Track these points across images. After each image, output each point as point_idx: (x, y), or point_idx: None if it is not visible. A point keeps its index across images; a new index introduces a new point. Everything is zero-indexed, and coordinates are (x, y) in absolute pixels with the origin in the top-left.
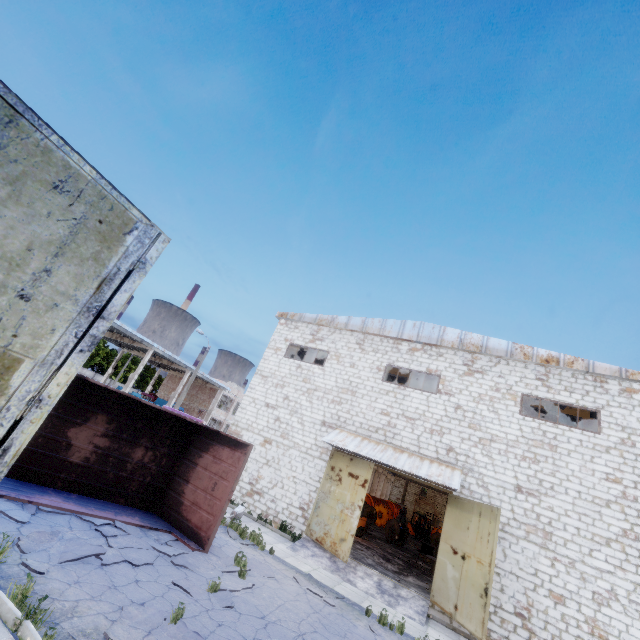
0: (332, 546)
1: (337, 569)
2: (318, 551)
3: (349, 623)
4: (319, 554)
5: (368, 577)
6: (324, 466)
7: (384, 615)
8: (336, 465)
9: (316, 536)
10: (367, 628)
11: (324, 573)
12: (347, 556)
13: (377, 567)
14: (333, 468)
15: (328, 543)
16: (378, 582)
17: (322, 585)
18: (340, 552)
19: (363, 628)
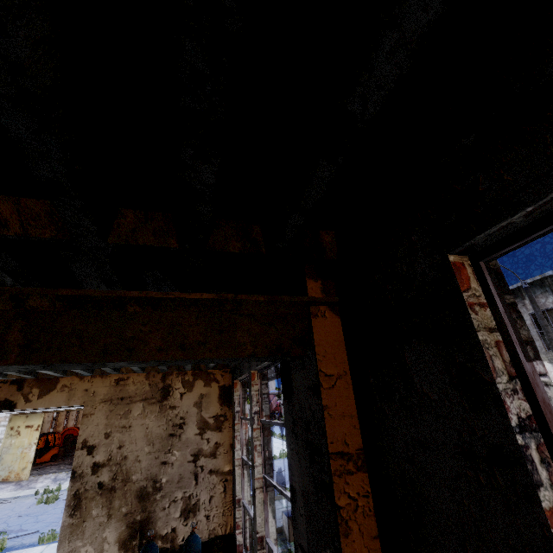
0: (16, 476)
1: (21, 487)
2: (5, 485)
3: (20, 503)
4: (5, 487)
5: (47, 479)
6: (4, 430)
7: (47, 489)
8: (15, 425)
9: (2, 478)
10: (33, 499)
11: (8, 494)
12: (28, 476)
13: (58, 471)
14: (12, 428)
15: (13, 476)
16: (55, 478)
17: (4, 499)
18: (23, 476)
19: (30, 500)
